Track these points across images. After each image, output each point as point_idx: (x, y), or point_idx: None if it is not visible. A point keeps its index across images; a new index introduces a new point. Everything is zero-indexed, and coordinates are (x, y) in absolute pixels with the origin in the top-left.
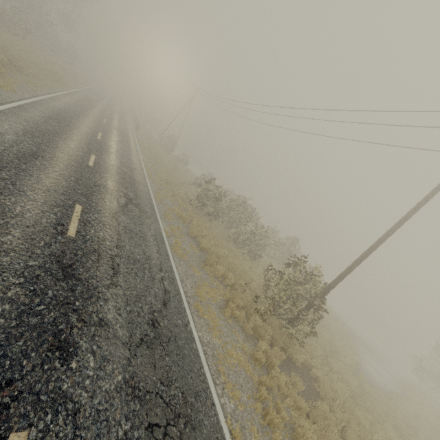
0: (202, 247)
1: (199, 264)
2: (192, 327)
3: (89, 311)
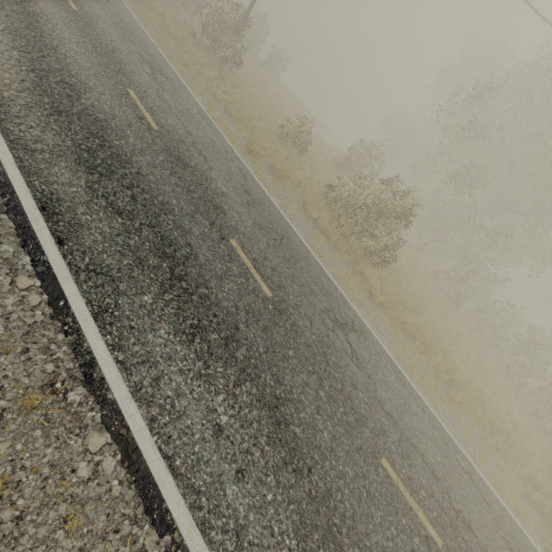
0: None
1: None
2: (132, 14)
3: None
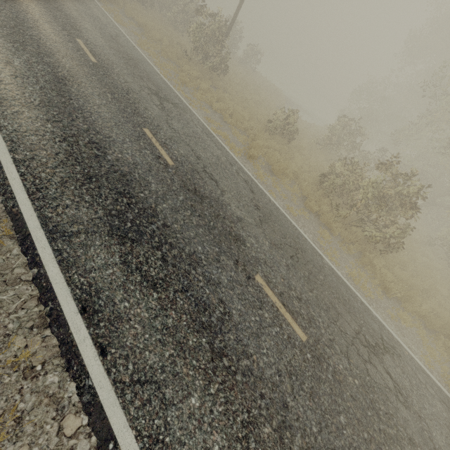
0: (140, 24)
1: (139, 33)
2: (137, 49)
3: (79, 25)
